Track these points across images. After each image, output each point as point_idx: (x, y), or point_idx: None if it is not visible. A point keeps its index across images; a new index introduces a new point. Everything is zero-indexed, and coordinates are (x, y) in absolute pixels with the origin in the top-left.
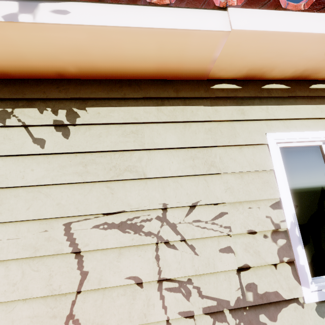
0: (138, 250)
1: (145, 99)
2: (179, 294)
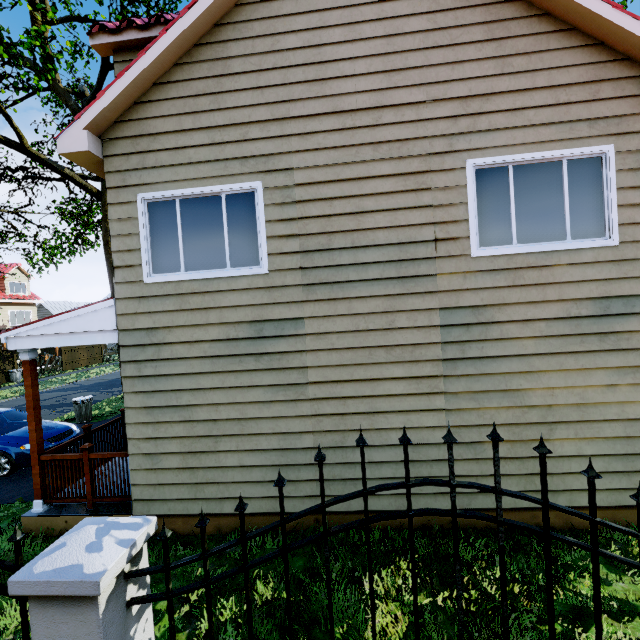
0: None
1: None
2: None
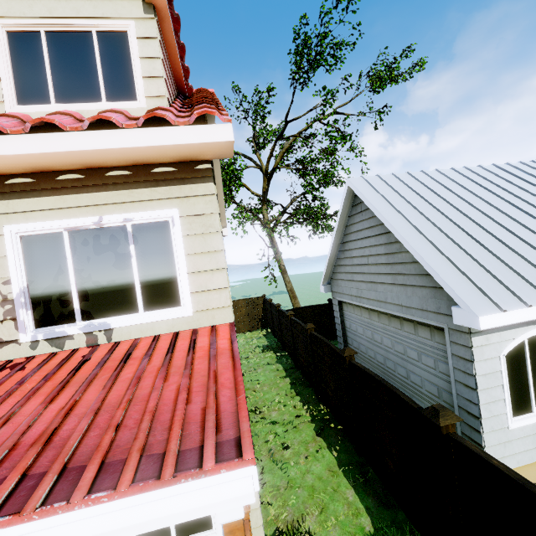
0: None
1: None
2: None
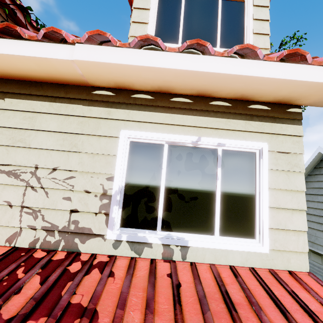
0: (15, 188)
1: (44, 96)
2: (31, 216)
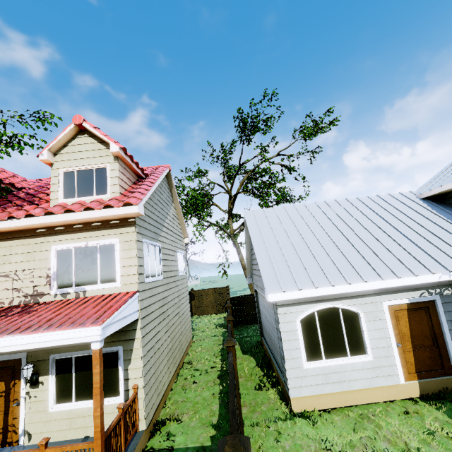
0: (8, 282)
1: (14, 238)
2: (17, 292)
